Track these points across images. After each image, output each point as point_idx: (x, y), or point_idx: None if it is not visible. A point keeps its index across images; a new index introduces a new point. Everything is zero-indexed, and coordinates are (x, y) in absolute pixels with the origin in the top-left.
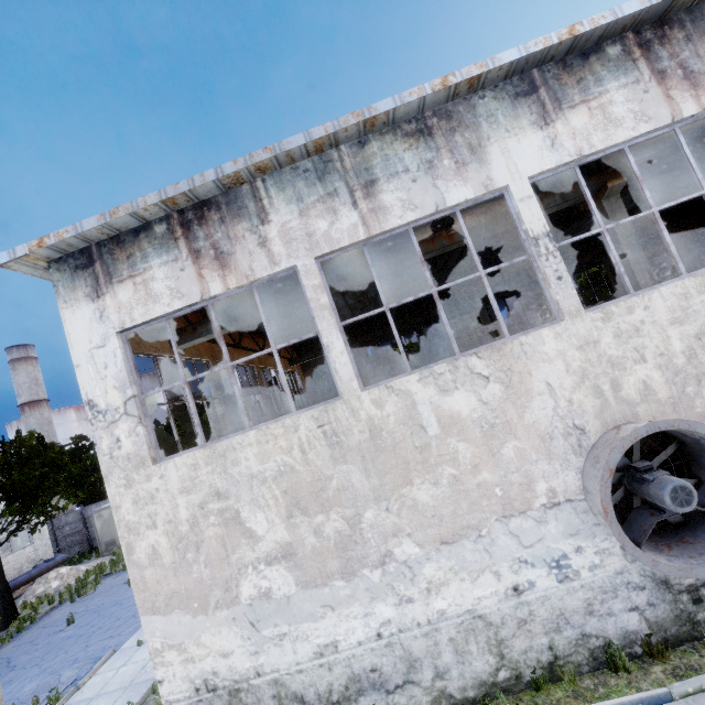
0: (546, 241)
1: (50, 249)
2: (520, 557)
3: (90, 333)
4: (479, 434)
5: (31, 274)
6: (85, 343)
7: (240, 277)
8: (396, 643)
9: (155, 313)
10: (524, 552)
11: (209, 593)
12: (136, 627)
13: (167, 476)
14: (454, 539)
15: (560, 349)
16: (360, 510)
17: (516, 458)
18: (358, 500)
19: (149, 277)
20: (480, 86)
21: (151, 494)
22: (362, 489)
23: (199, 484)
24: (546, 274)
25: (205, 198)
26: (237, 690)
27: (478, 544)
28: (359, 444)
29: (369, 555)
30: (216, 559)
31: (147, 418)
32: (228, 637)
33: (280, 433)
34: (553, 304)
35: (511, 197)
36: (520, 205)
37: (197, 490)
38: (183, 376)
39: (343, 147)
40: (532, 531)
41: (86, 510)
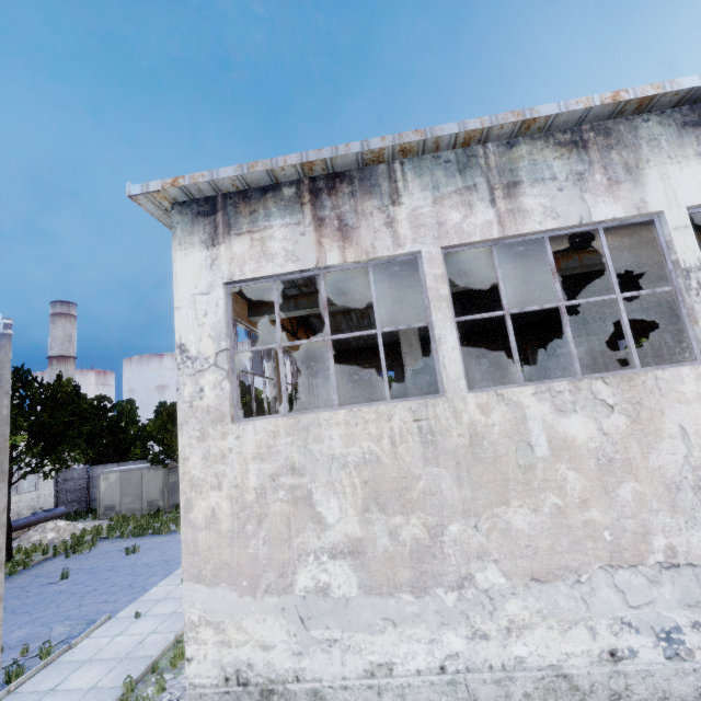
0: (699, 275)
1: (180, 190)
2: (623, 618)
3: (198, 278)
4: (594, 466)
5: (151, 213)
6: (190, 287)
7: (360, 252)
8: (460, 683)
9: (267, 271)
10: (629, 612)
11: (262, 573)
12: (132, 597)
13: (244, 438)
14: (547, 578)
15: (700, 393)
16: (445, 521)
17: (633, 502)
18: (444, 509)
19: (267, 235)
20: (647, 109)
21: (223, 452)
22: (451, 498)
23: (276, 453)
24: (695, 310)
25: (339, 170)
26: (270, 691)
27: (575, 591)
28: (456, 448)
29: (446, 574)
30: (277, 537)
31: (233, 374)
32: (272, 628)
33: (371, 418)
34: (695, 343)
35: (663, 224)
36: (674, 233)
37: (272, 460)
38: (279, 339)
39: (490, 144)
40: (642, 590)
41: (93, 470)
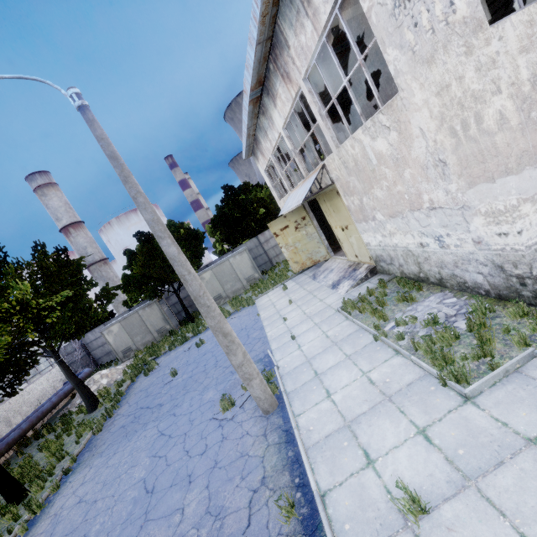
0: None
1: None
2: None
3: None
4: None
5: None
6: None
7: None
8: None
9: None
10: None
11: None
12: (262, 343)
13: (505, 37)
14: None
15: None
16: None
17: None
18: None
19: None
20: None
21: (492, 58)
22: None
23: (536, 41)
24: None
25: None
26: None
27: None
28: None
29: None
30: None
31: None
32: None
33: None
34: None
35: None
36: None
37: (535, 48)
38: None
39: None
40: None
41: (83, 339)
